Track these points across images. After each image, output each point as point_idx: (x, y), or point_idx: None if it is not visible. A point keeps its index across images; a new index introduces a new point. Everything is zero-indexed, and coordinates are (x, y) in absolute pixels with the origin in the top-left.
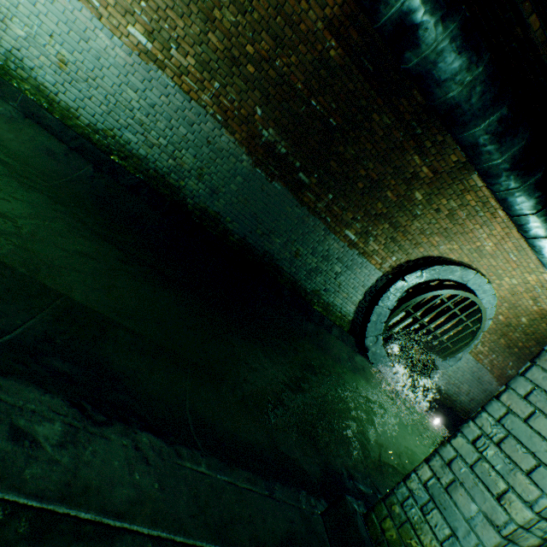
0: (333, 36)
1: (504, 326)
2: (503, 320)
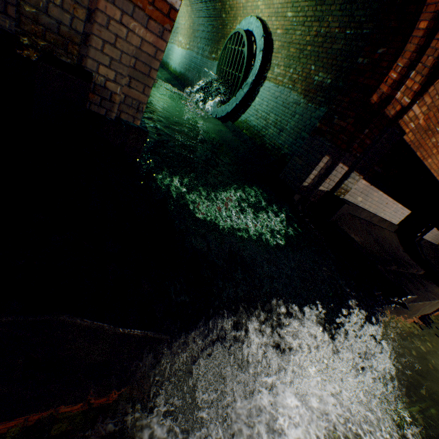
0: (200, 3)
1: (285, 35)
2: (282, 32)
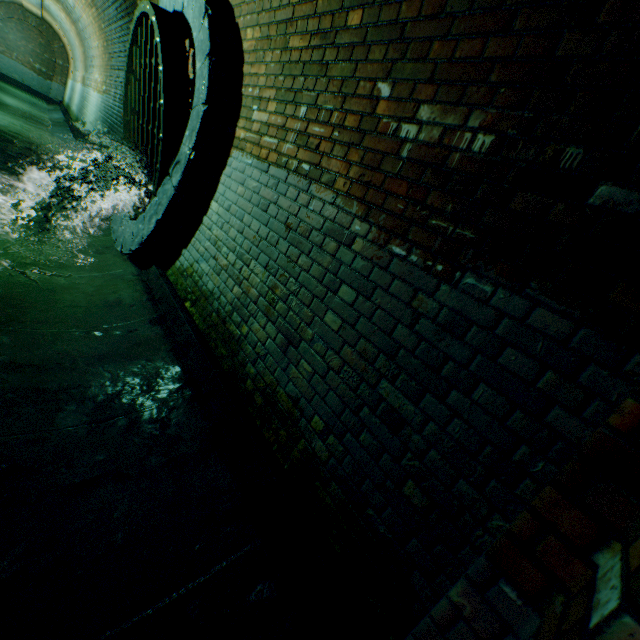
0: None
1: None
2: None
